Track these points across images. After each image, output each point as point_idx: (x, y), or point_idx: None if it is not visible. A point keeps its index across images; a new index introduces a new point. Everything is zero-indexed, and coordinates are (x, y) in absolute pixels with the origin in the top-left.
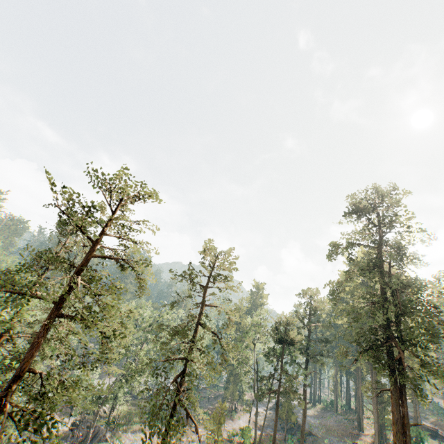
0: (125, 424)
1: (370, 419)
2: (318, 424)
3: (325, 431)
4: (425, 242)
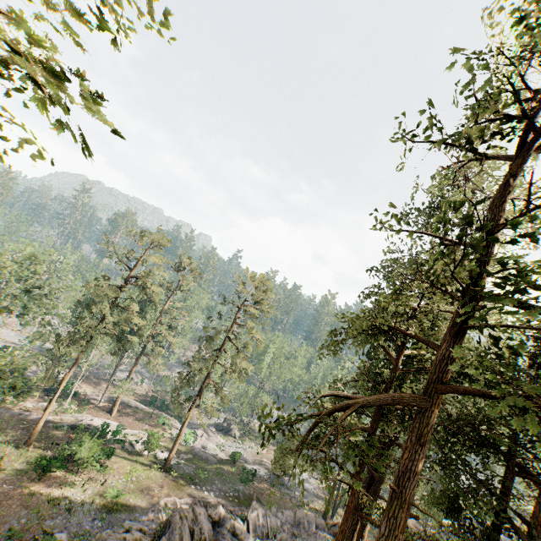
0: (256, 437)
1: None
2: None
3: None
4: None
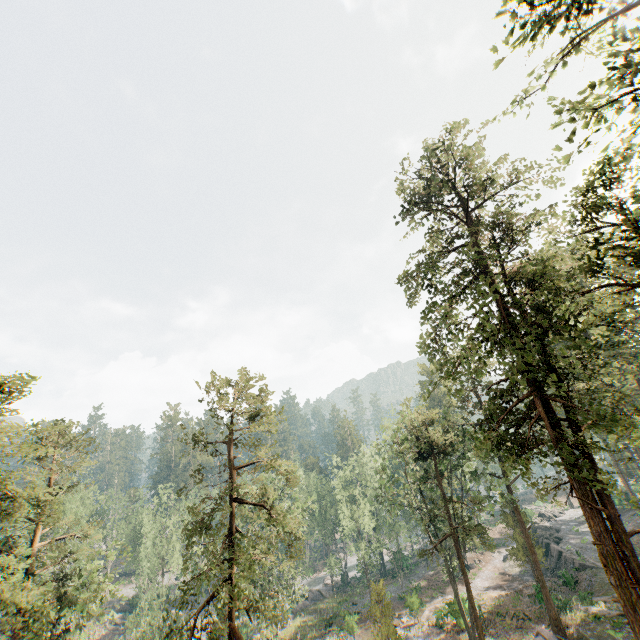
0: None
1: None
2: None
3: None
4: (556, 182)
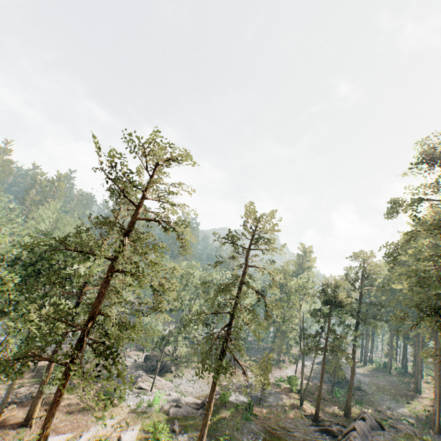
0: (186, 362)
1: (430, 384)
2: (368, 382)
3: (376, 390)
4: None
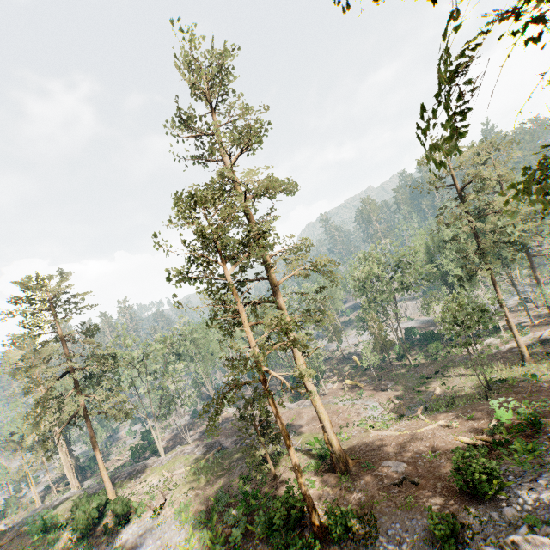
0: None
1: None
2: None
3: None
4: None
